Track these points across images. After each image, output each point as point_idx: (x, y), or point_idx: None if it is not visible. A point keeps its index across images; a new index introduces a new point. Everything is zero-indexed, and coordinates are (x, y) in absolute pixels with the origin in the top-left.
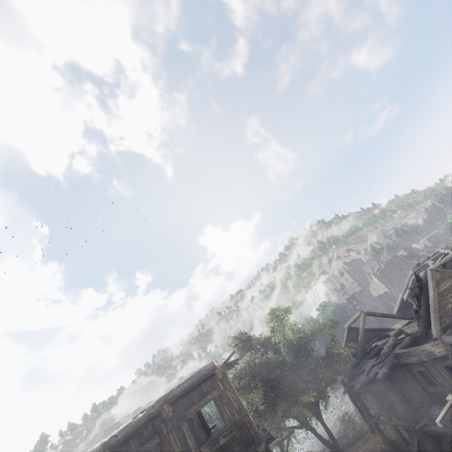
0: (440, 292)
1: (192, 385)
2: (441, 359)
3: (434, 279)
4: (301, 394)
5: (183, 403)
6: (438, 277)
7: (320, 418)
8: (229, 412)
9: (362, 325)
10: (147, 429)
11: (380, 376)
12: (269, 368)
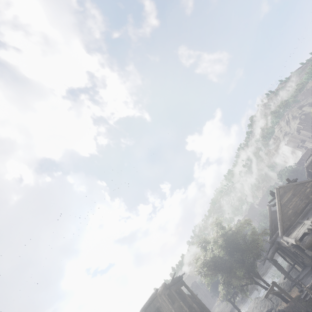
0: (283, 203)
1: (150, 302)
2: (290, 247)
3: (278, 195)
4: (236, 271)
5: (149, 310)
6: (281, 193)
7: (259, 277)
8: (164, 311)
9: (269, 215)
10: None
11: (269, 257)
12: (214, 260)
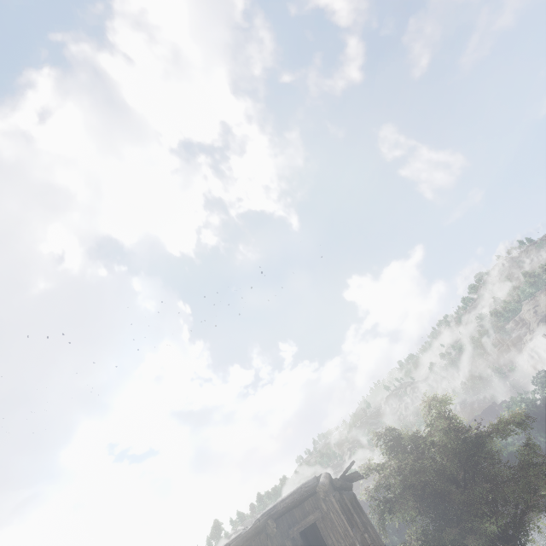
0: None
1: (294, 502)
2: None
3: None
4: (478, 519)
5: (287, 520)
6: None
7: None
8: (333, 537)
9: None
10: (255, 542)
11: None
12: (425, 479)
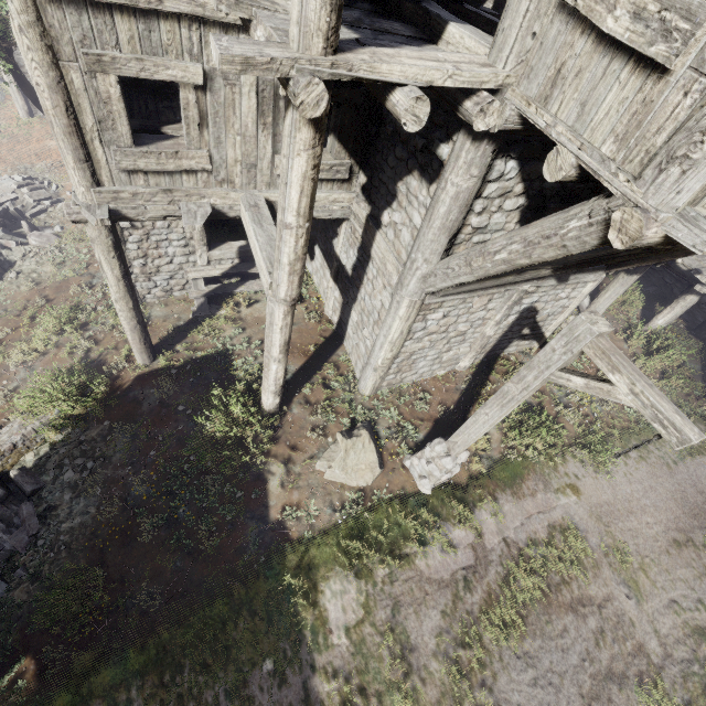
0: None
1: None
2: None
3: None
4: None
5: None
6: None
7: None
8: None
9: None
10: None
11: None
12: None
